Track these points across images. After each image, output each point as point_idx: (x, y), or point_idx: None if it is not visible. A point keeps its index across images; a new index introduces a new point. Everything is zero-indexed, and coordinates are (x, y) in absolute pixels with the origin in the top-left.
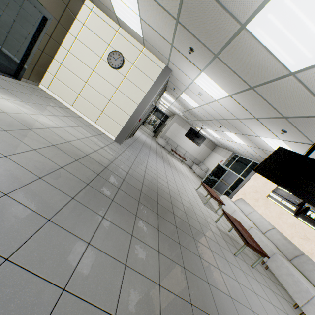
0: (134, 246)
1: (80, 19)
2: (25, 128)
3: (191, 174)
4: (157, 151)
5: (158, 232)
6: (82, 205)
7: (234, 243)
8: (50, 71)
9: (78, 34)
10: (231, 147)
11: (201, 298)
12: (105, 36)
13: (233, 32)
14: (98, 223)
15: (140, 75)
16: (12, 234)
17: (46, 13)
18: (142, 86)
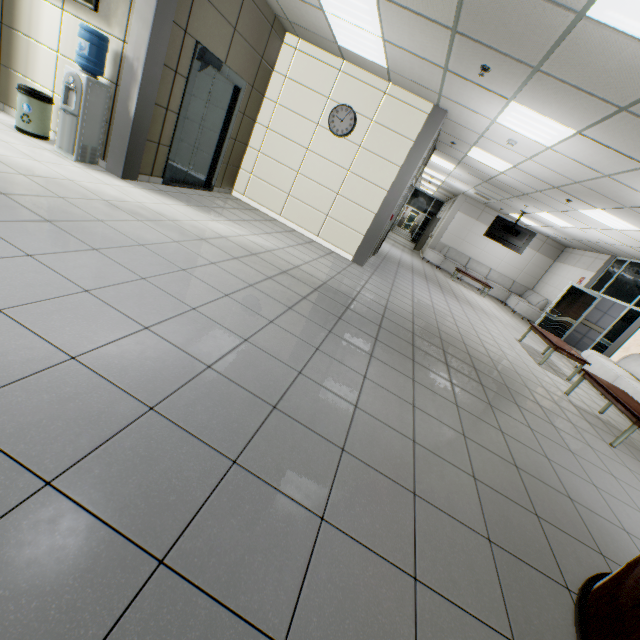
0: (419, 391)
1: (280, 71)
2: (249, 254)
3: (505, 315)
4: (427, 275)
5: (451, 384)
6: (343, 340)
7: (611, 431)
8: (245, 167)
9: (278, 95)
10: (604, 245)
11: (533, 467)
12: (321, 85)
13: (562, 26)
14: (367, 360)
15: (386, 135)
16: (294, 355)
17: (239, 80)
18: (392, 155)
